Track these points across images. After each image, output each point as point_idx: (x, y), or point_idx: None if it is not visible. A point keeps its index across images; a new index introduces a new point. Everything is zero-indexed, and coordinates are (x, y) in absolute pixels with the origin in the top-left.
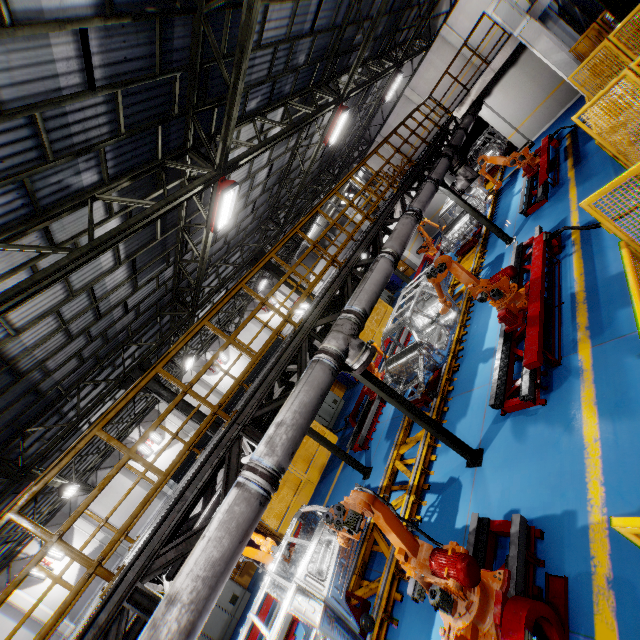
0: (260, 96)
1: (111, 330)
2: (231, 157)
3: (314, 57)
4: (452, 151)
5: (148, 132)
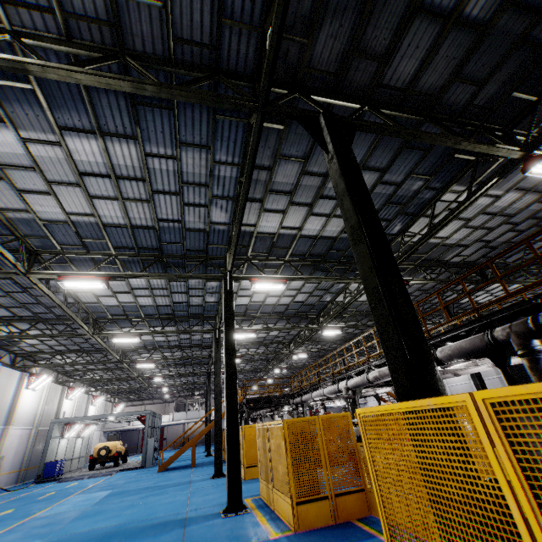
0: (398, 223)
1: (423, 288)
2: (419, 237)
3: (440, 162)
4: (513, 331)
5: (346, 272)
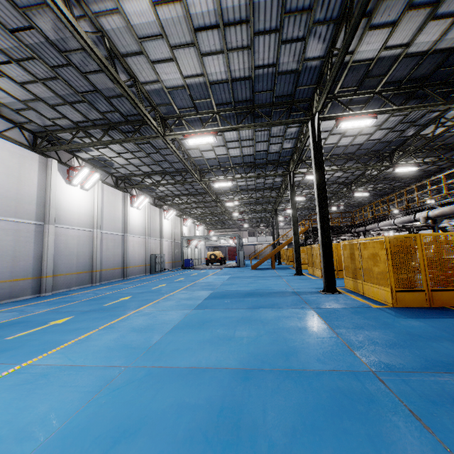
0: None
1: None
2: None
3: None
4: None
5: (448, 96)
